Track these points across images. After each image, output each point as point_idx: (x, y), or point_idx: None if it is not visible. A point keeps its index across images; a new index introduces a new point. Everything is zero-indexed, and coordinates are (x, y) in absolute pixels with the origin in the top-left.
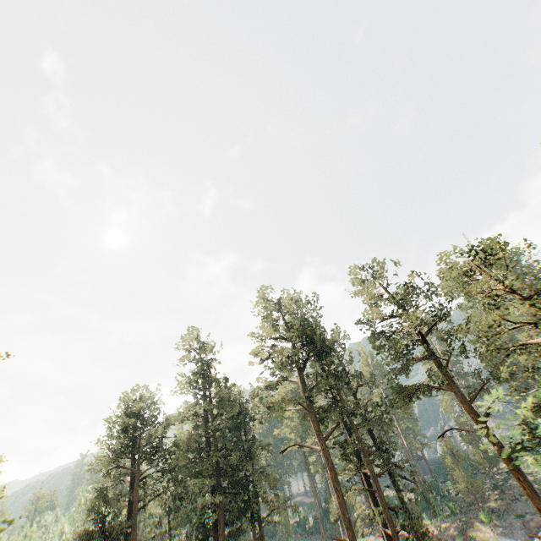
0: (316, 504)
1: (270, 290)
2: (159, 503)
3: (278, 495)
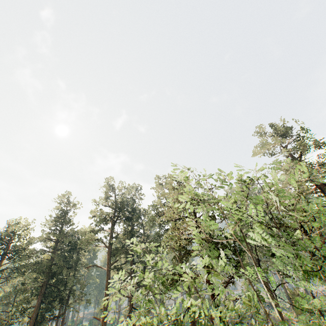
0: (118, 309)
1: (113, 179)
2: (11, 285)
3: (82, 293)
